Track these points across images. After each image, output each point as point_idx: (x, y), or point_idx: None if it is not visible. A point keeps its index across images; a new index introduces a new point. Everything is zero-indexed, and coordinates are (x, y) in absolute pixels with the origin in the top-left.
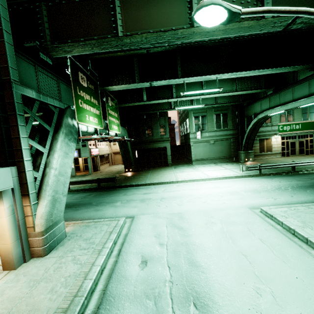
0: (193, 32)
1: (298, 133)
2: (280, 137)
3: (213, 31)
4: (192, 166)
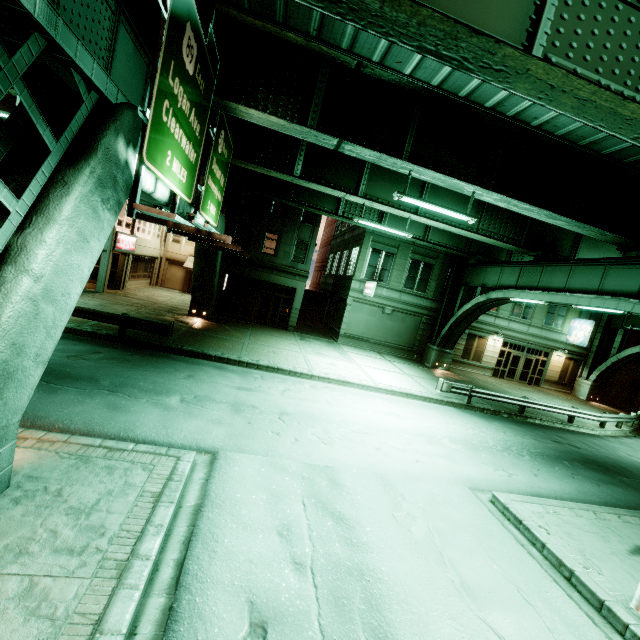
0: (526, 68)
1: (530, 344)
2: (502, 341)
3: (563, 90)
4: (336, 345)
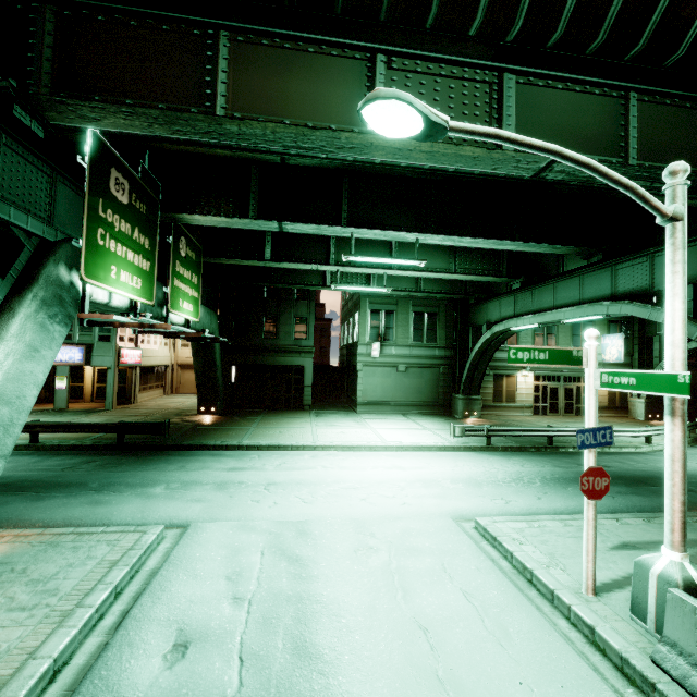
0: (370, 142)
1: (564, 372)
2: (533, 375)
3: (409, 150)
4: (355, 414)
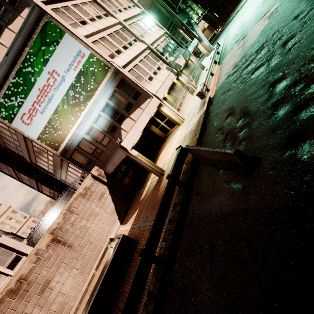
0: None
1: None
2: None
3: None
4: None
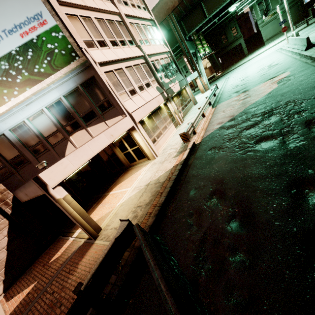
0: None
1: None
2: None
3: None
4: (264, 46)
